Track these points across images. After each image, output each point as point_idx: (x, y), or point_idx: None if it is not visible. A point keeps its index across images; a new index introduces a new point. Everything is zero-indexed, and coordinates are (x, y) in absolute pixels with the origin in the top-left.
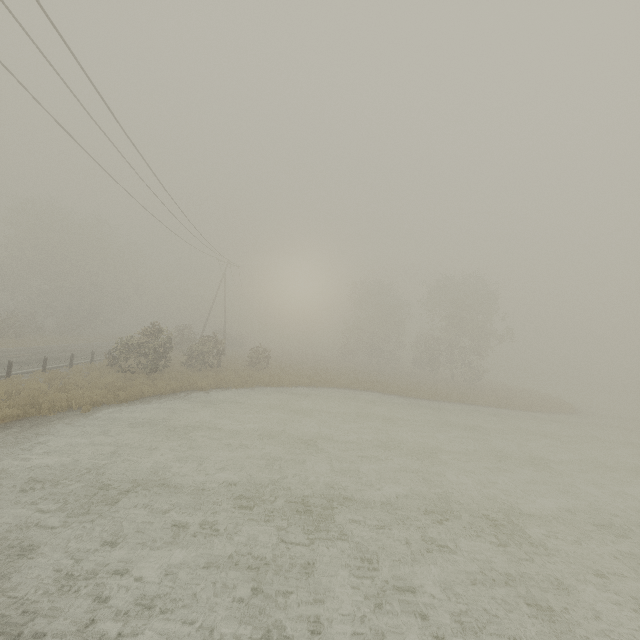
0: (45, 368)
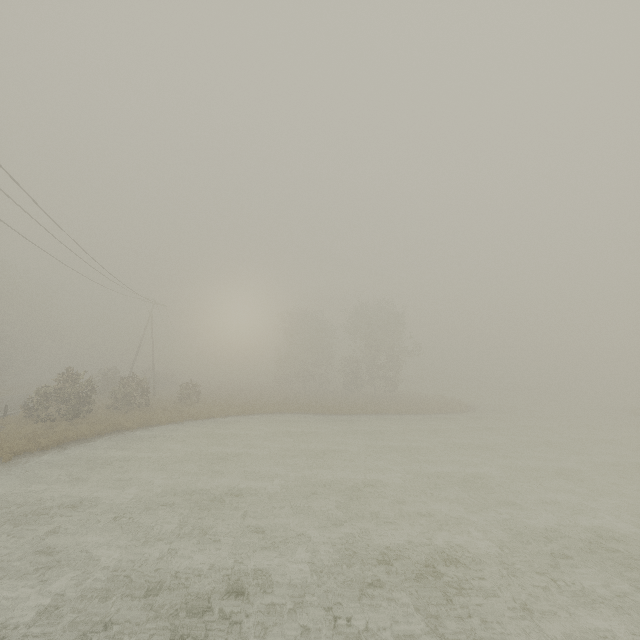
0: None
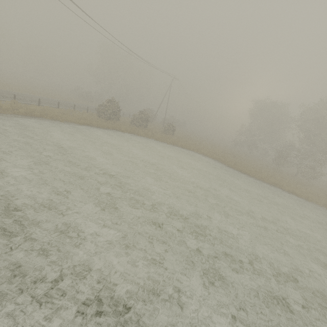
0: (74, 109)
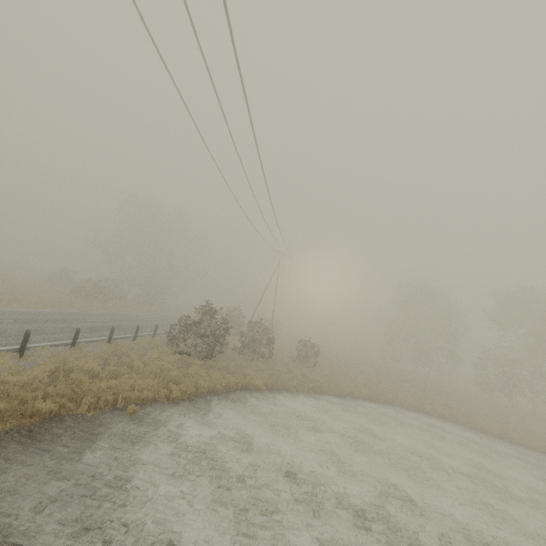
0: (110, 339)
